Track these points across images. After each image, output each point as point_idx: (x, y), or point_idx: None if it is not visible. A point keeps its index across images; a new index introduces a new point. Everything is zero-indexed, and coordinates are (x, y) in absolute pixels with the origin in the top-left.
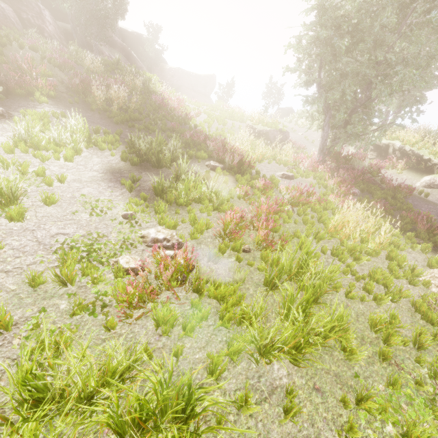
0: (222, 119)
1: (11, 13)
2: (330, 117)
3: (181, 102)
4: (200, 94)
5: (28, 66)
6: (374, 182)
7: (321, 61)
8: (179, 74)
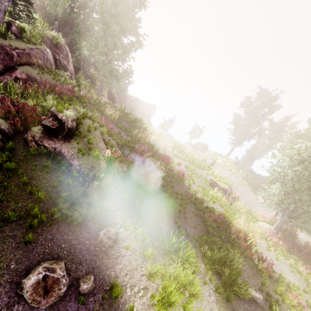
0: (194, 171)
1: (51, 56)
2: (289, 210)
3: (171, 155)
4: (146, 116)
5: (112, 158)
6: (309, 256)
7: (292, 179)
8: (136, 101)
